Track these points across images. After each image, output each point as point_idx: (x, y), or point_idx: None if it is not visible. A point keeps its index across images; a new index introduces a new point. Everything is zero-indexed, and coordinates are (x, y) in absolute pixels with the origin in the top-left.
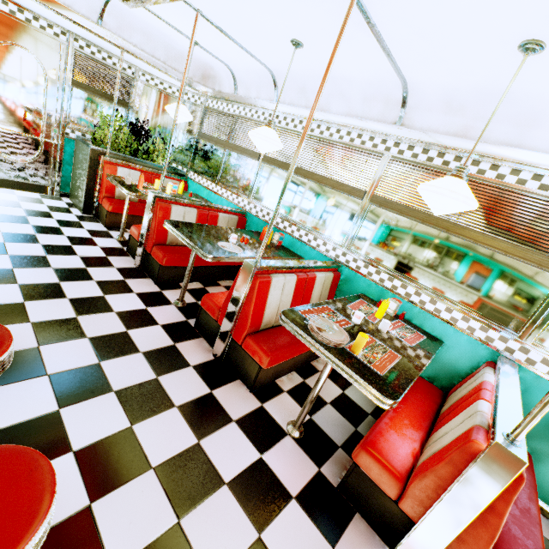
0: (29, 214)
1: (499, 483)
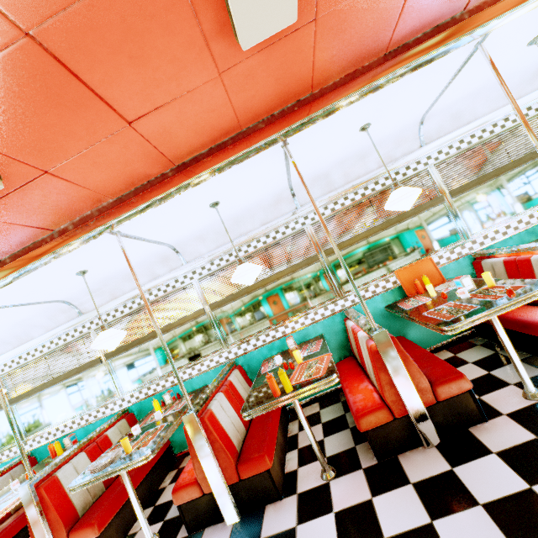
0: None
1: (199, 430)
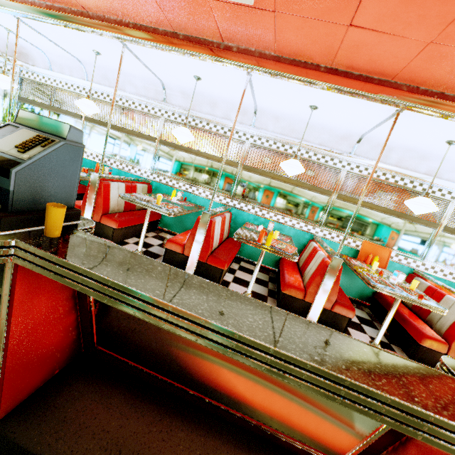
0: None
1: (206, 224)
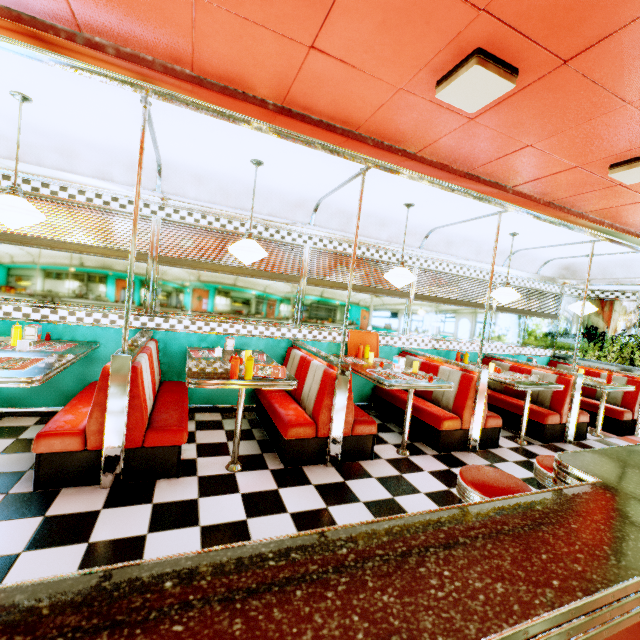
0: None
1: (126, 377)
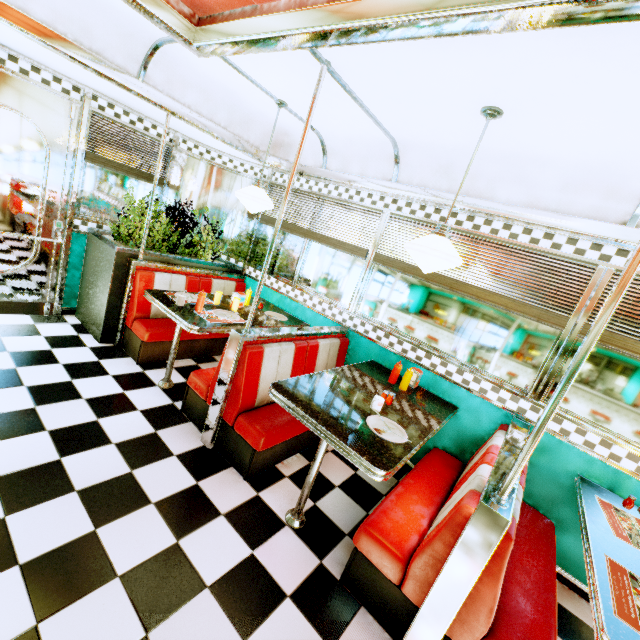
0: (20, 363)
1: None
